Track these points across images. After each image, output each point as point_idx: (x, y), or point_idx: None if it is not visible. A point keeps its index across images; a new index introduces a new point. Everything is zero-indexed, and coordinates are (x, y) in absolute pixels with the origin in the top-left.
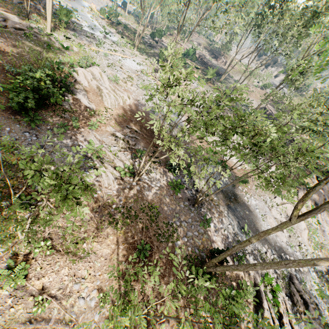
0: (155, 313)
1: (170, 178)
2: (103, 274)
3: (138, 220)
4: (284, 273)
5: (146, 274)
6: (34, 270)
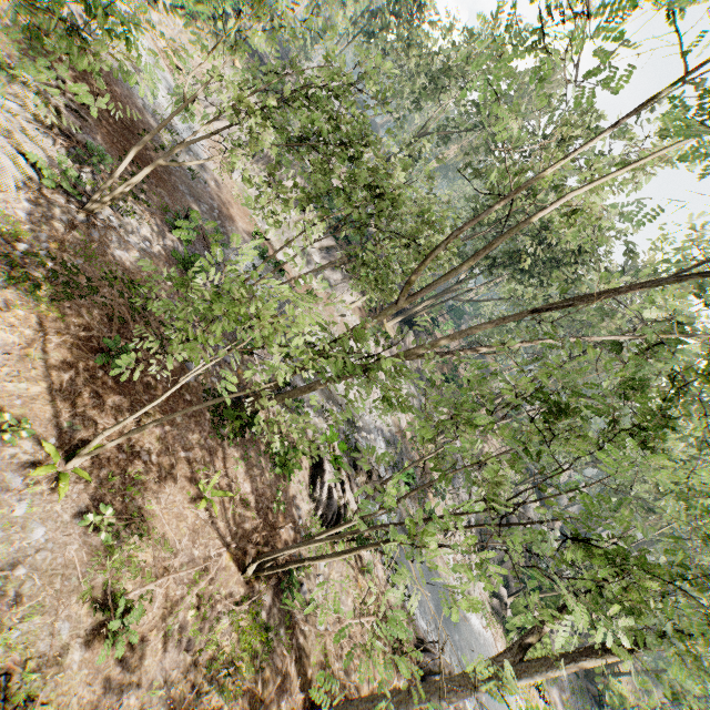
0: (148, 468)
1: (175, 247)
2: (2, 382)
3: (98, 299)
4: (349, 438)
5: (125, 402)
6: None
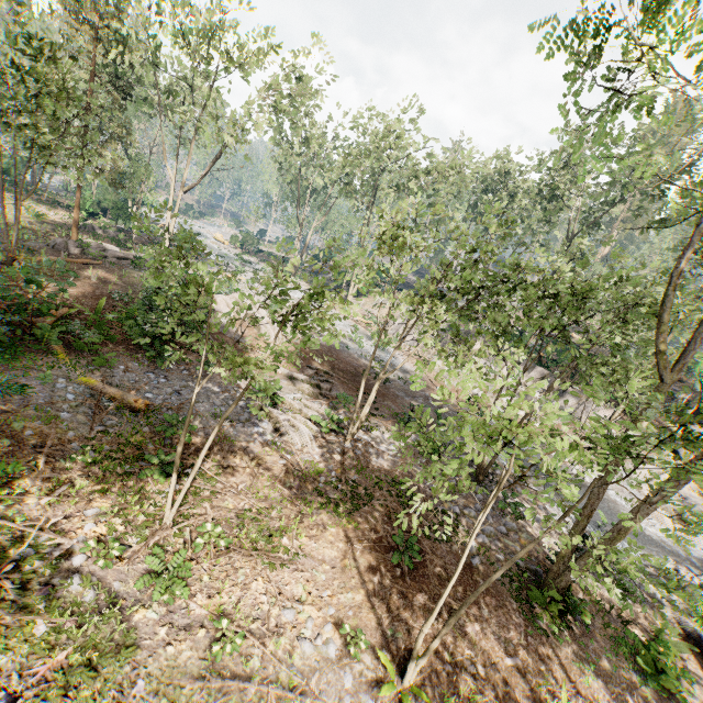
0: (478, 683)
1: (412, 439)
2: (336, 594)
3: (375, 503)
4: None
5: (427, 599)
6: (198, 580)
